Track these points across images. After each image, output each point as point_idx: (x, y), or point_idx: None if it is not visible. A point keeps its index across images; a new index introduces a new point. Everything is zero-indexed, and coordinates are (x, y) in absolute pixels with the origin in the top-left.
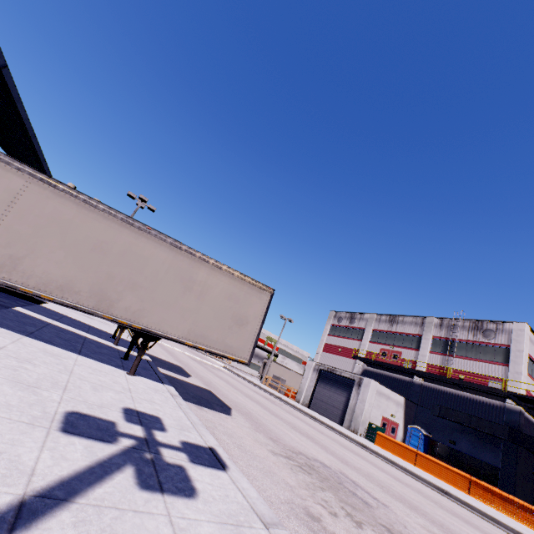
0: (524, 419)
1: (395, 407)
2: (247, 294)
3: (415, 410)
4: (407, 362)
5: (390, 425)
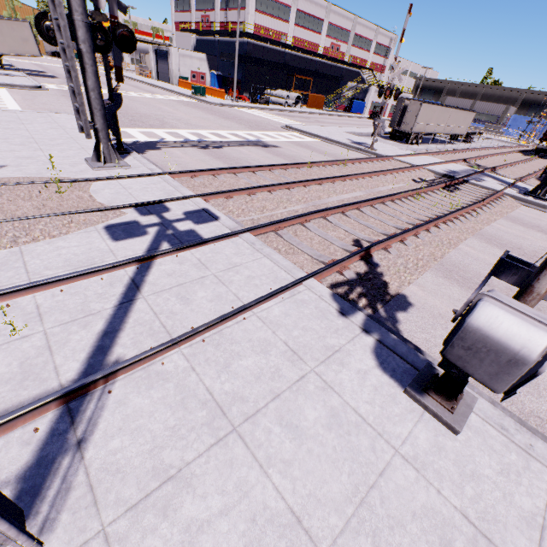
0: (256, 47)
1: (200, 63)
2: (19, 27)
3: (217, 62)
4: (212, 24)
5: (200, 76)
